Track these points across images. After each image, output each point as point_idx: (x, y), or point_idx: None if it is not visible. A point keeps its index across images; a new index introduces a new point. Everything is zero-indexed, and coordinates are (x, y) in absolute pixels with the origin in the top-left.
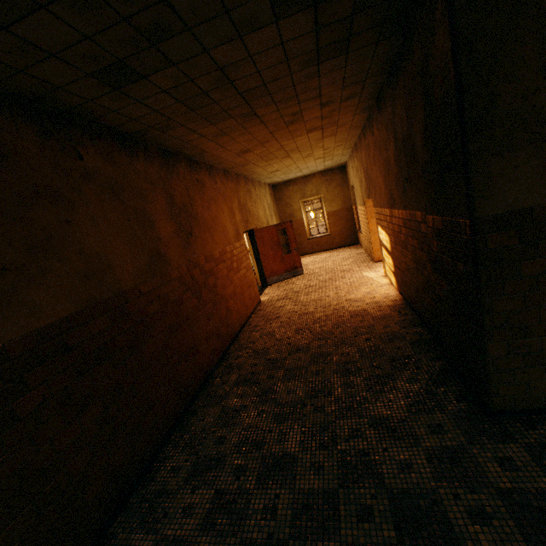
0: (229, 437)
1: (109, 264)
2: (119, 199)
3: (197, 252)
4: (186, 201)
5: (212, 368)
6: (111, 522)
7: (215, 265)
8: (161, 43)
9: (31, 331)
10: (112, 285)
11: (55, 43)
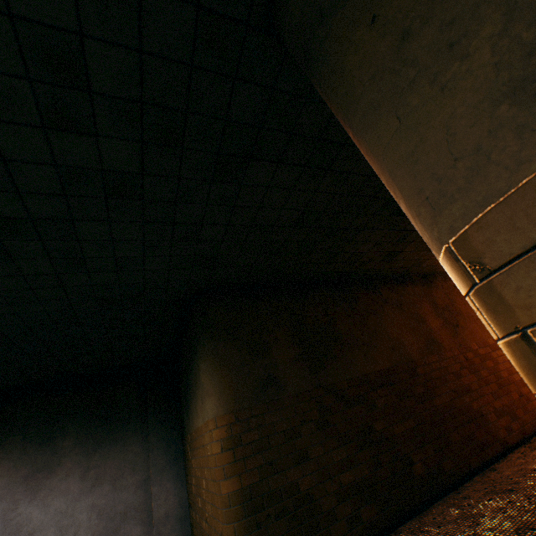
0: (524, 481)
1: (402, 344)
2: (401, 309)
3: (466, 339)
4: (446, 303)
5: (511, 444)
6: (432, 501)
7: (490, 350)
8: (404, 239)
9: (375, 370)
10: (405, 355)
11: (369, 258)
